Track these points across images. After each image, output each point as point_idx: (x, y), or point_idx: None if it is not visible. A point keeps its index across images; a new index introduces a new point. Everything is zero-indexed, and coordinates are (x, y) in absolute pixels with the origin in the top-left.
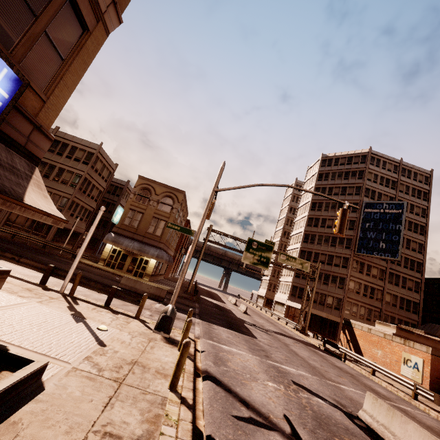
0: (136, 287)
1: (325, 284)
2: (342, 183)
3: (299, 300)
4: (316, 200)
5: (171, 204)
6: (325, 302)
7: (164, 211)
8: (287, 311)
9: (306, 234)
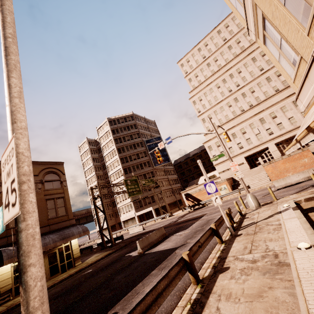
0: (150, 242)
1: (150, 191)
2: (129, 133)
3: (142, 208)
4: (119, 146)
5: (58, 179)
6: (155, 200)
7: (55, 188)
8: (139, 220)
9: (124, 169)
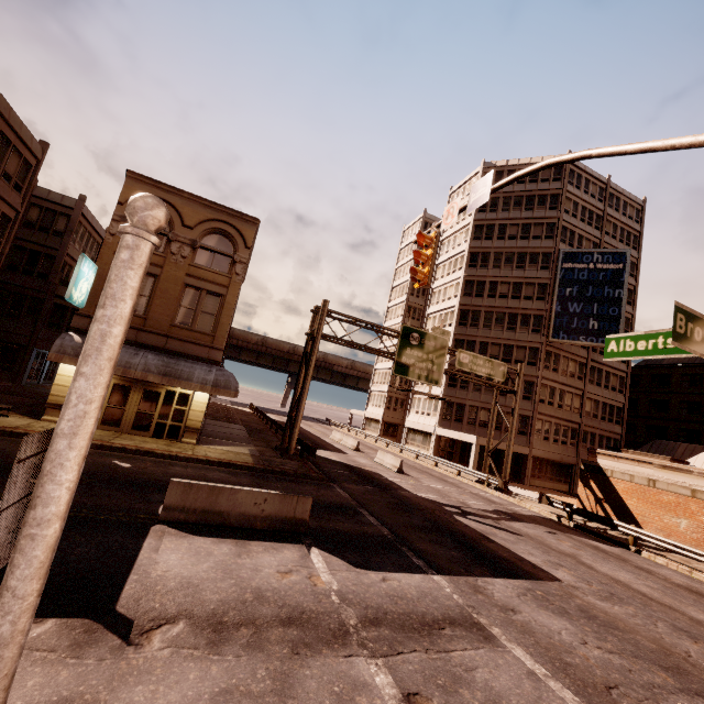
0: (219, 509)
1: (501, 396)
2: (523, 218)
3: (458, 424)
4: (478, 248)
5: (229, 252)
6: (503, 425)
7: (213, 270)
8: (437, 446)
9: (463, 311)
